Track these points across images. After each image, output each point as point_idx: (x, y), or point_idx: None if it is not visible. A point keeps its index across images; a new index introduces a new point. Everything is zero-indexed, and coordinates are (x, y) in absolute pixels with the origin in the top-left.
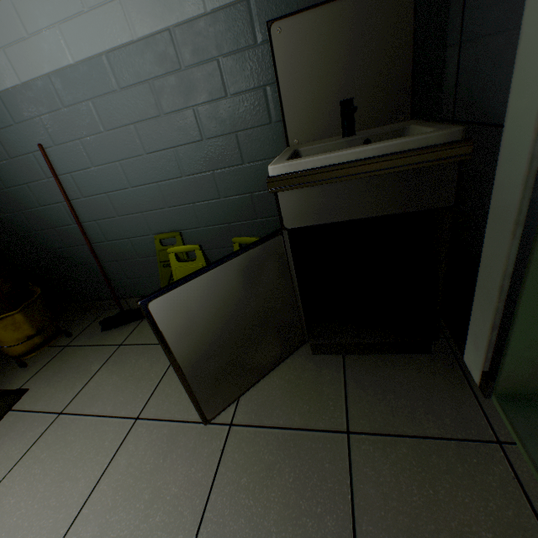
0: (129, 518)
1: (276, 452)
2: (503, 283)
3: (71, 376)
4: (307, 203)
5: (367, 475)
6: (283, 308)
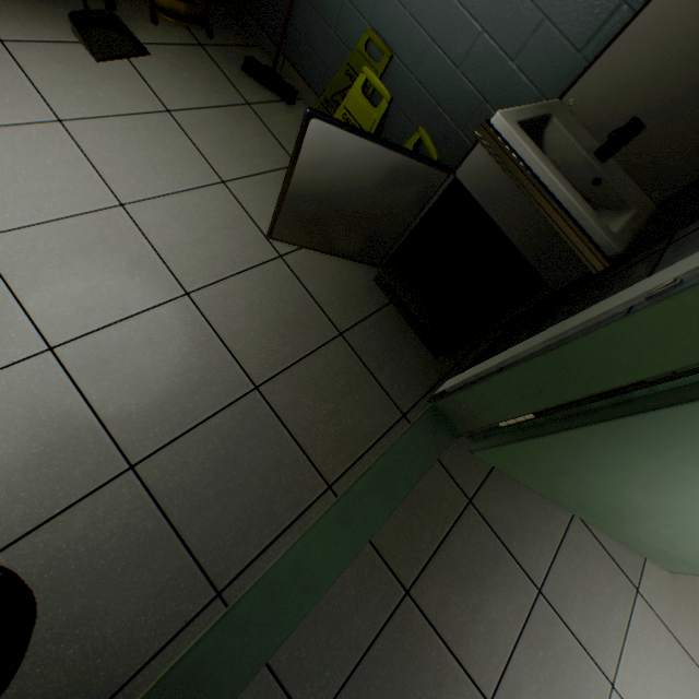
0: (182, 234)
1: (293, 298)
2: (509, 359)
3: (191, 85)
4: (488, 175)
5: (327, 357)
6: (389, 228)
